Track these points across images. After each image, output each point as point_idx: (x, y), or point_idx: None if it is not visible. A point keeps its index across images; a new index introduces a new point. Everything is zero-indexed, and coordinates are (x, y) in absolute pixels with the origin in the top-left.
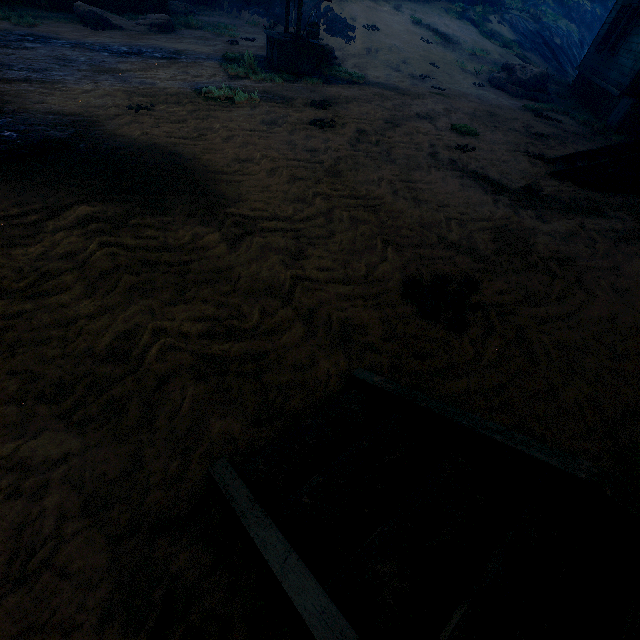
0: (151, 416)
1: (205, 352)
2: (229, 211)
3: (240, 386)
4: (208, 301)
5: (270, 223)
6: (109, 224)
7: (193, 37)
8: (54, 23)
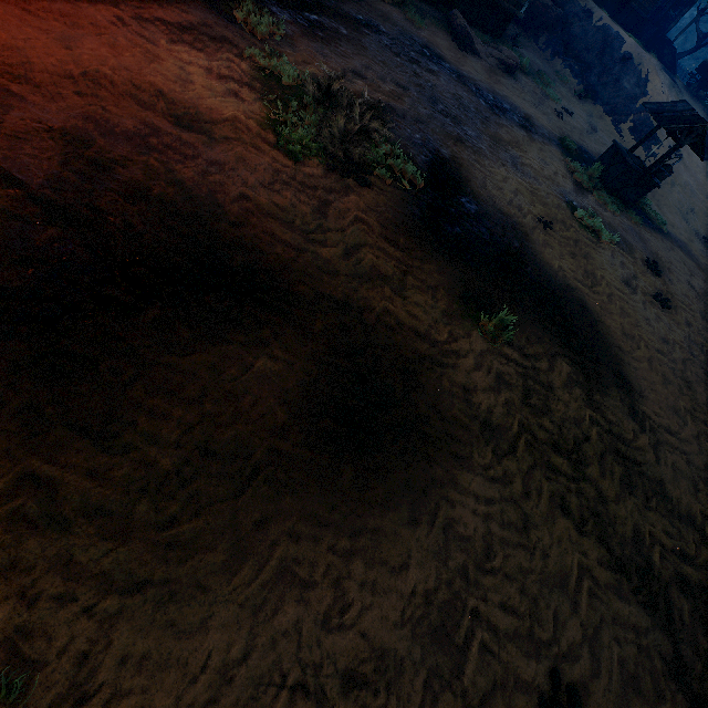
0: (670, 614)
1: (680, 570)
2: (643, 409)
3: (706, 613)
4: (664, 515)
5: (672, 438)
6: (584, 393)
7: (529, 91)
8: (431, 26)
